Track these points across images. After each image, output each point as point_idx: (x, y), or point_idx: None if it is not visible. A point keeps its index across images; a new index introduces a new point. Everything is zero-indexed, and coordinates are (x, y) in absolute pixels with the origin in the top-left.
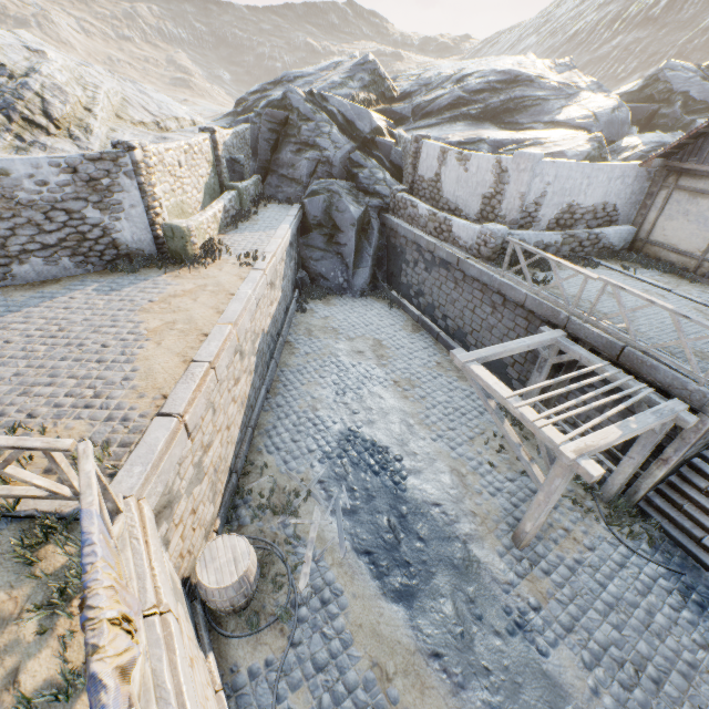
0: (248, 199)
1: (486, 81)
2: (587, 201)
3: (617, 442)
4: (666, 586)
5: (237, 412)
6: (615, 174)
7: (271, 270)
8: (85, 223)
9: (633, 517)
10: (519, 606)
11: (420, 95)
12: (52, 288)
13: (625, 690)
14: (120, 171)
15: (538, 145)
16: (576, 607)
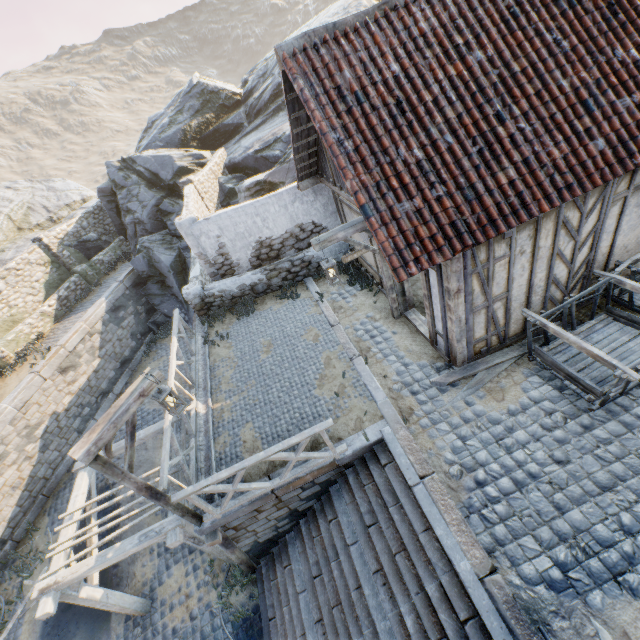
0: (103, 268)
1: None
2: (276, 231)
3: (94, 571)
4: None
5: (4, 498)
6: (287, 200)
7: (56, 363)
8: None
9: (249, 583)
10: None
11: (257, 91)
12: None
13: None
14: None
15: None
16: None
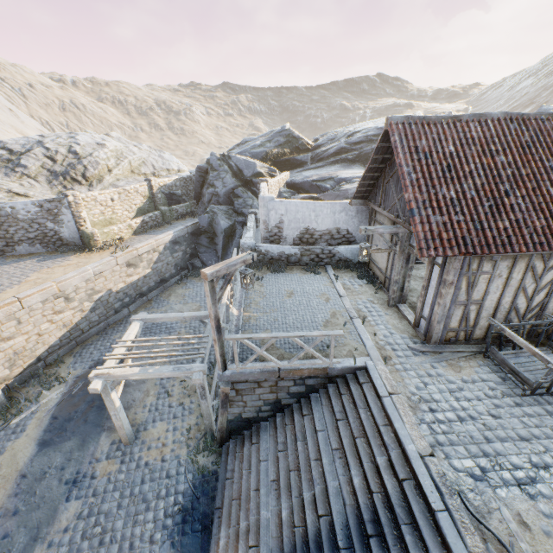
0: (176, 215)
1: (365, 135)
2: (321, 226)
3: (134, 377)
4: (178, 500)
5: (56, 329)
6: (337, 209)
7: (128, 257)
8: (47, 229)
9: (214, 453)
10: (87, 472)
11: (324, 147)
12: (25, 257)
13: (81, 538)
14: (62, 206)
15: (352, 183)
16: (113, 486)
